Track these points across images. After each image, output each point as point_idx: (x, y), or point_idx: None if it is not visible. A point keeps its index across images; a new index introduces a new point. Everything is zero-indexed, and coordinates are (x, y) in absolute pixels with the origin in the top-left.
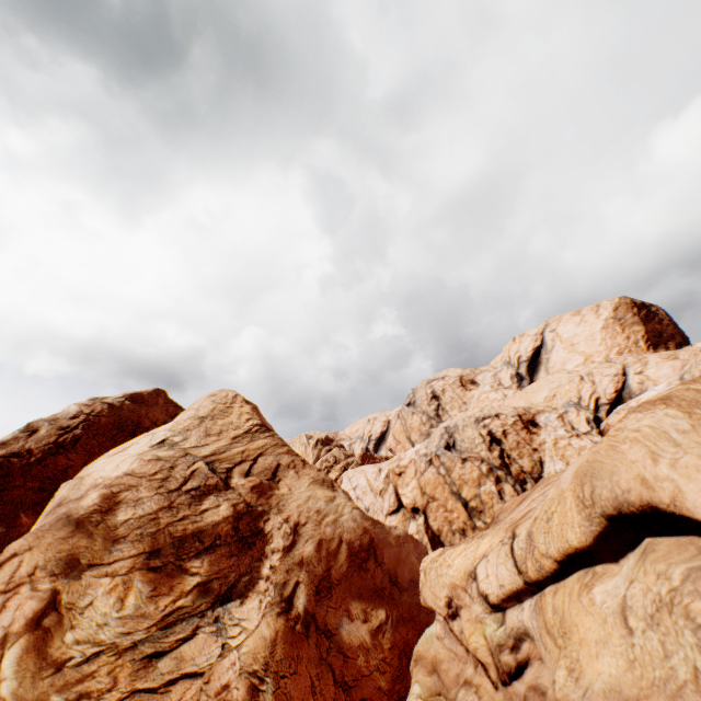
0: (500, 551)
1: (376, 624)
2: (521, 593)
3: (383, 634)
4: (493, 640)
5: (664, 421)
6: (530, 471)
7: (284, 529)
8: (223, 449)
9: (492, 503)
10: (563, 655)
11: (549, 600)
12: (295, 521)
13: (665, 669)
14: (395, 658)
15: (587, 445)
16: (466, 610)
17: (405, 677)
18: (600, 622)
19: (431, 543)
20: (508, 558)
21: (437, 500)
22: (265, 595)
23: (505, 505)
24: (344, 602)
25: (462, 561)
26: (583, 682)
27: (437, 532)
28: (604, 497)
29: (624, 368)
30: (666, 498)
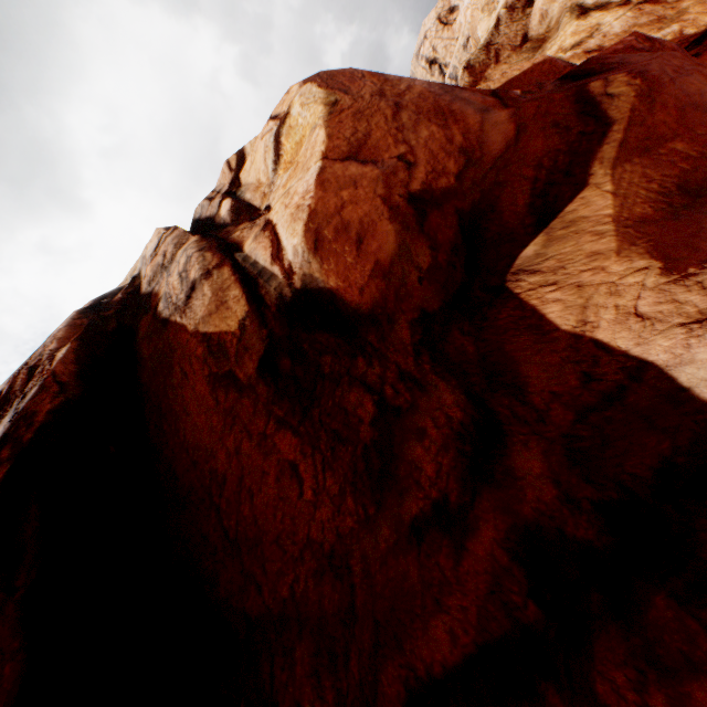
0: None
1: None
2: None
3: None
4: None
5: None
6: None
7: None
8: None
9: None
10: None
11: None
12: None
13: None
14: None
15: None
16: None
17: None
18: None
19: None
20: None
21: None
22: None
23: None
24: None
25: None
26: None
27: None
28: (478, 40)
29: None
30: None
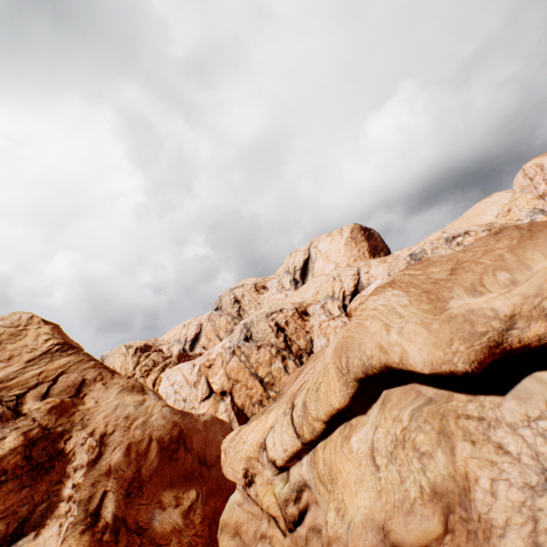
0: (283, 421)
1: (187, 505)
2: (301, 452)
3: (195, 511)
4: (281, 497)
5: (392, 299)
6: (305, 348)
7: (89, 443)
8: (14, 375)
9: (280, 376)
10: (332, 499)
11: (320, 455)
12: (101, 433)
13: (402, 492)
14: (206, 529)
15: (339, 324)
16: (259, 476)
17: (216, 541)
18: (357, 465)
19: (237, 417)
20: (290, 426)
21: (240, 381)
22: (67, 517)
23: (287, 380)
24: (156, 496)
25: (255, 436)
26: (347, 518)
27: (241, 407)
28: (355, 365)
29: (359, 270)
30: (397, 359)
